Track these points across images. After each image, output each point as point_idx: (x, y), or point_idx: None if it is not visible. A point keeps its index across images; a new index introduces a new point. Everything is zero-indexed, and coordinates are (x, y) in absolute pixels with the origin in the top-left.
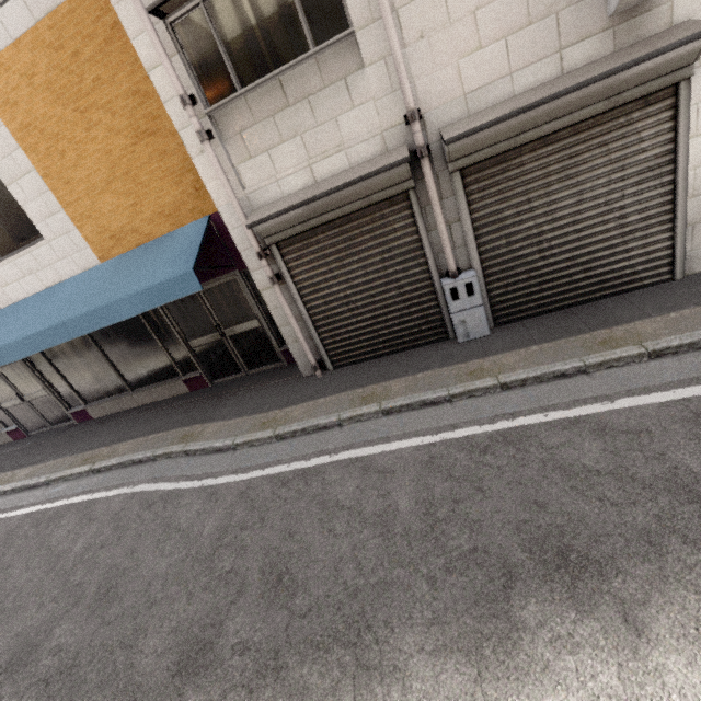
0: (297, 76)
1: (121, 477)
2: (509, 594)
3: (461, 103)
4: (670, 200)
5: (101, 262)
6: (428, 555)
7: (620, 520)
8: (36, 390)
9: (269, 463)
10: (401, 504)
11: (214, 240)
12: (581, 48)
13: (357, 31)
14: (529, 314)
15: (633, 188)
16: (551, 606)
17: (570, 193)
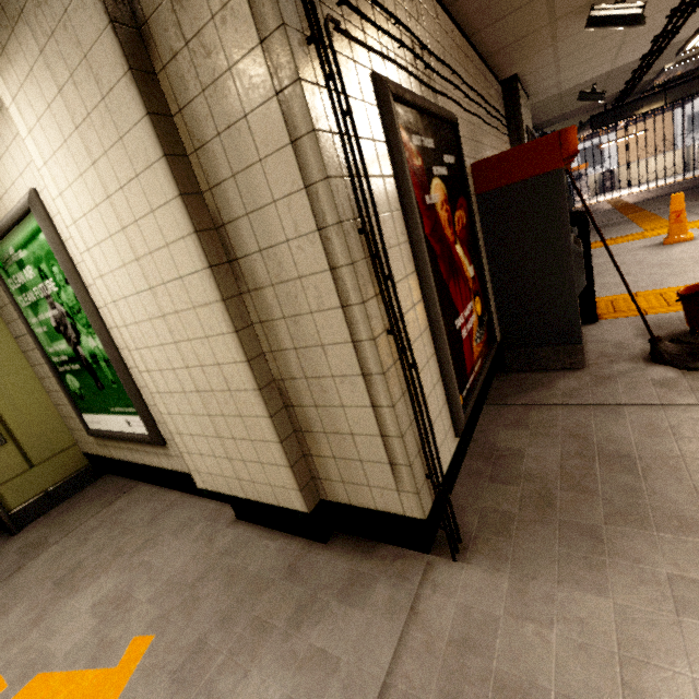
0: None
1: None
2: None
3: None
4: None
5: None
6: None
7: None
8: None
9: None
10: None
11: None
12: None
13: None
14: None
15: None
16: None
17: None
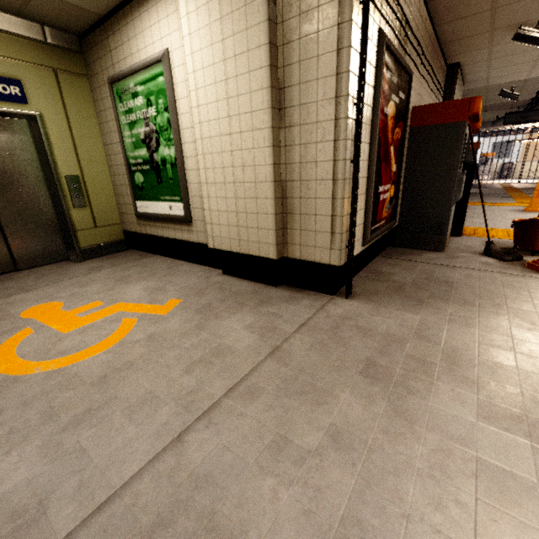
0: None
1: None
2: None
3: None
4: None
5: None
6: None
7: None
8: None
9: None
10: None
11: None
12: None
13: None
14: None
15: None
16: None
17: None
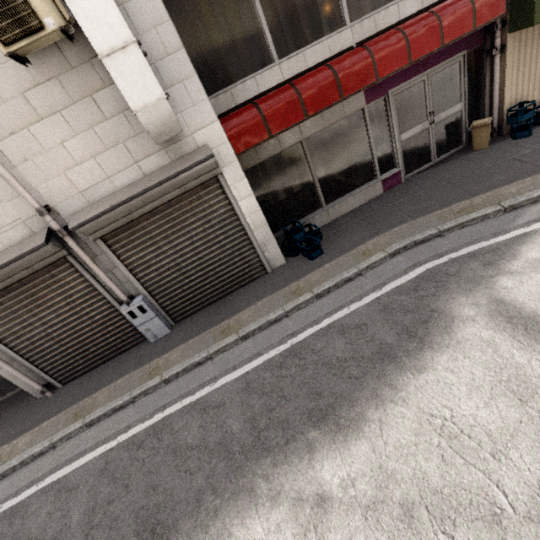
0: None
1: None
2: None
3: (81, 197)
4: (245, 234)
5: None
6: None
7: (190, 486)
8: None
9: None
10: (74, 519)
11: None
12: (149, 161)
13: None
14: (195, 311)
15: (221, 231)
16: None
17: (184, 239)
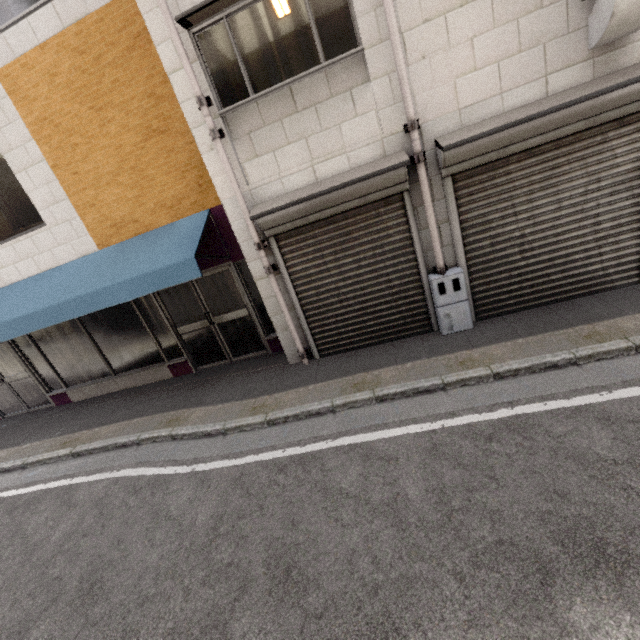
0: (307, 86)
1: (103, 461)
2: (550, 592)
3: (456, 117)
4: (639, 211)
5: (99, 249)
6: (450, 548)
7: None
8: (18, 372)
9: (263, 449)
10: (410, 492)
11: (211, 232)
12: (564, 75)
13: (366, 49)
14: (509, 310)
15: (607, 199)
16: (600, 606)
17: (550, 200)
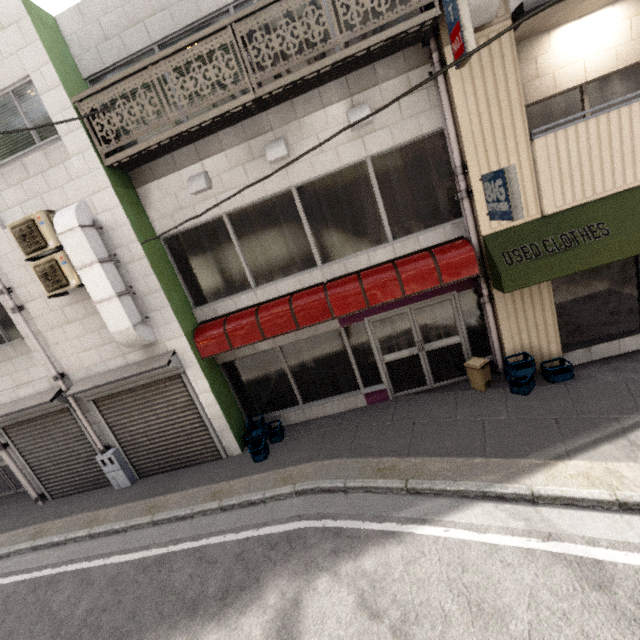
0: (3, 350)
1: None
2: None
3: (85, 371)
4: (202, 421)
5: None
6: None
7: None
8: None
9: None
10: None
11: None
12: (132, 355)
13: (26, 338)
14: (157, 472)
15: (182, 414)
16: None
17: (152, 414)
